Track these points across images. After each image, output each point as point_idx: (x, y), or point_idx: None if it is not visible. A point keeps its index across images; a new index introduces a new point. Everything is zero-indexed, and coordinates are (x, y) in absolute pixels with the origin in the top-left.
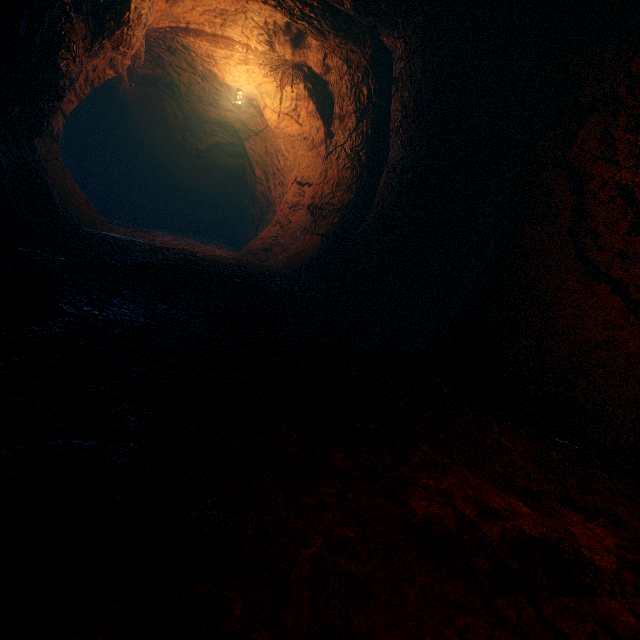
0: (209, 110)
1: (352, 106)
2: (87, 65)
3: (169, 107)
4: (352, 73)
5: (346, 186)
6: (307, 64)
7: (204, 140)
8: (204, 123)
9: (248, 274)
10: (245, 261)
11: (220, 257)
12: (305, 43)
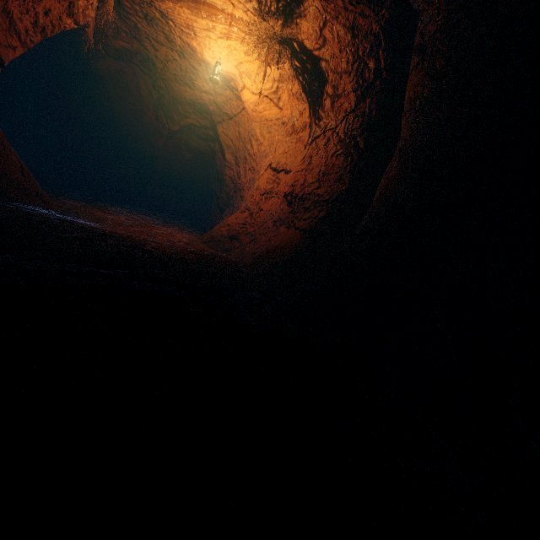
0: (184, 90)
1: (352, 83)
2: (36, 4)
3: (144, 85)
4: (357, 43)
5: (337, 175)
6: (298, 38)
7: (177, 120)
8: (178, 103)
9: (211, 276)
10: (209, 256)
11: (177, 249)
12: (301, 10)
